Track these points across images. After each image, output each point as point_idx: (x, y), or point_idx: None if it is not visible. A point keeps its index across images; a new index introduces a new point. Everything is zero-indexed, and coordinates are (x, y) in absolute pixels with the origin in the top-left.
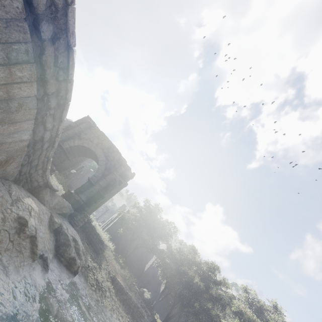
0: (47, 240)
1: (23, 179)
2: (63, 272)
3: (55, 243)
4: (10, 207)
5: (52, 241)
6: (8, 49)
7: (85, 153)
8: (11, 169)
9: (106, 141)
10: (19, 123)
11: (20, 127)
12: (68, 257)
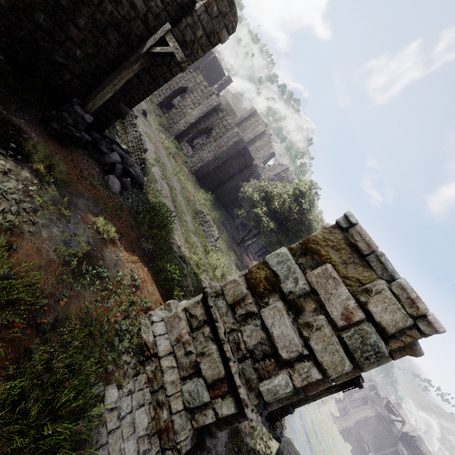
0: None
1: None
2: None
3: None
4: None
5: None
6: None
7: None
8: None
9: None
10: None
11: None
12: None
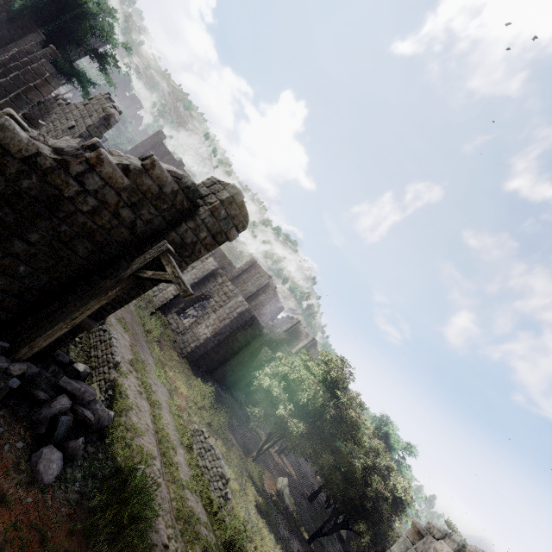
0: None
1: None
2: None
3: None
4: None
5: None
6: None
7: None
8: None
9: None
10: None
11: None
12: None
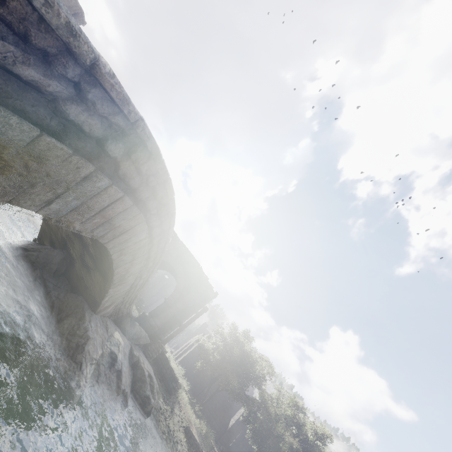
0: (127, 375)
1: (114, 313)
2: (137, 411)
3: (132, 378)
4: (106, 342)
5: (130, 376)
6: (135, 255)
7: (163, 266)
8: (110, 309)
9: (186, 253)
10: (127, 282)
11: (126, 284)
12: (143, 395)
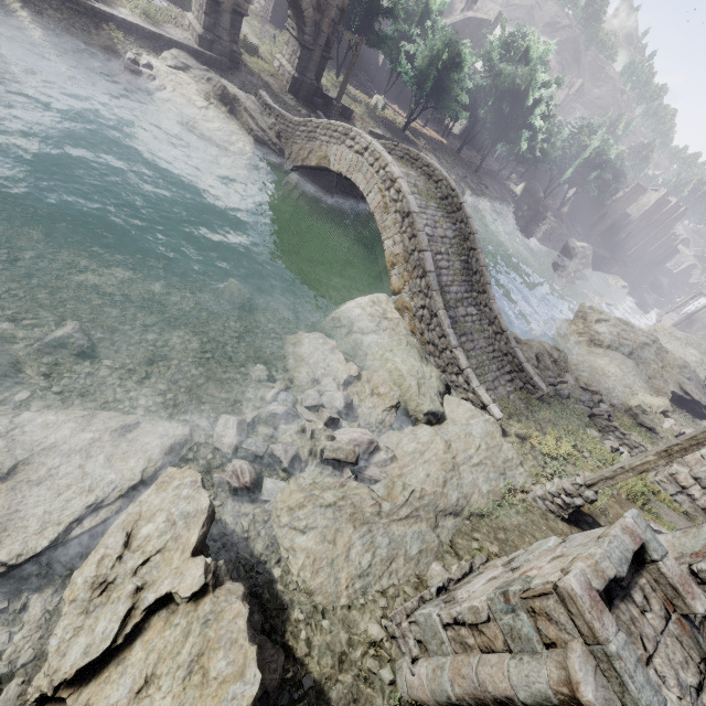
0: None
1: None
2: None
3: None
4: None
5: None
6: None
7: None
8: None
9: None
10: None
11: None
12: None
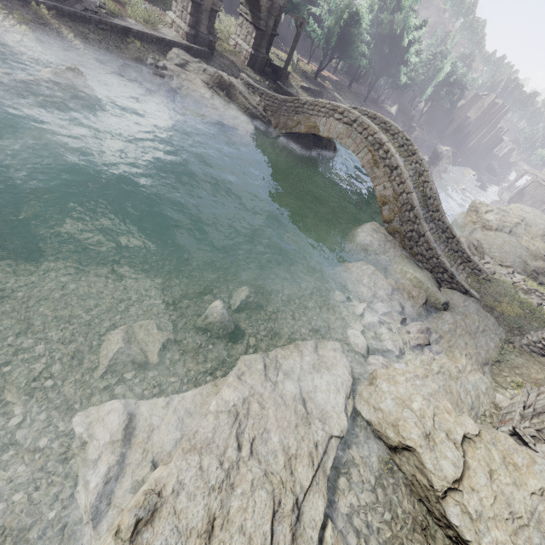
0: None
1: None
2: None
3: None
4: None
5: None
6: None
7: None
8: None
9: None
10: None
11: None
12: None
